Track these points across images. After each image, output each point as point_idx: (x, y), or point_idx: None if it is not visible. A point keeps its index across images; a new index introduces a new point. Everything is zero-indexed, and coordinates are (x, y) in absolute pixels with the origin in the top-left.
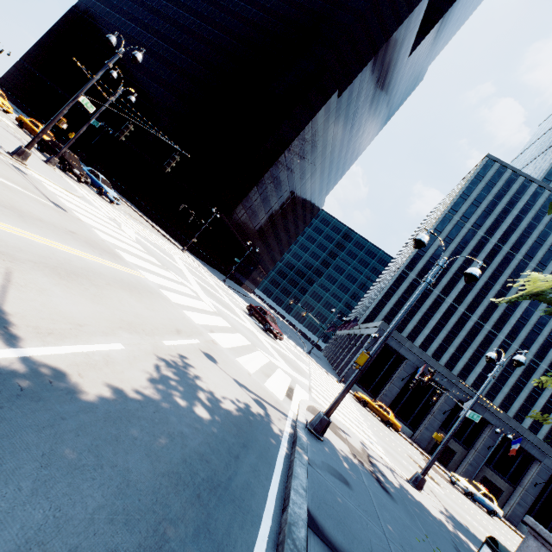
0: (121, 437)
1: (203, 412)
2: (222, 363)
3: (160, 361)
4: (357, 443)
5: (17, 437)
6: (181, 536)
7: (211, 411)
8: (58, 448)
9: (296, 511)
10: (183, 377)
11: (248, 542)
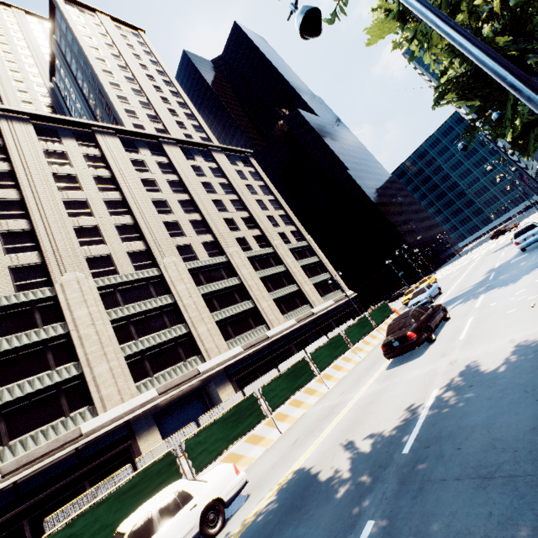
0: None
1: None
2: None
3: None
4: None
5: None
6: None
7: None
8: None
9: None
10: None
11: None
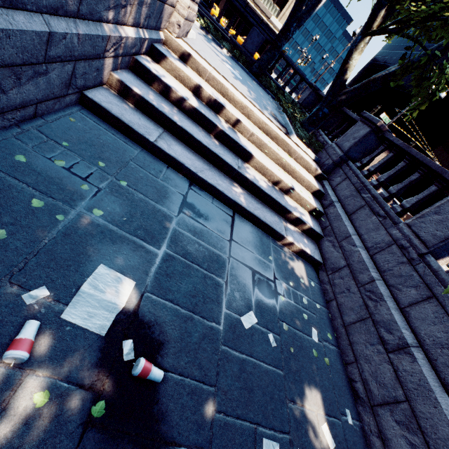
0: None
1: None
2: None
3: None
4: None
5: None
6: None
7: None
8: None
9: None
10: None
11: None
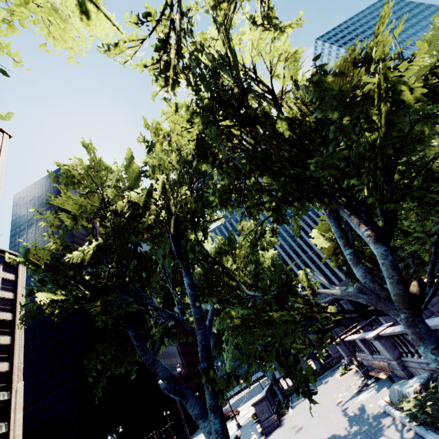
0: None
1: None
2: None
3: None
4: None
5: None
6: None
7: None
8: None
9: None
10: None
11: None
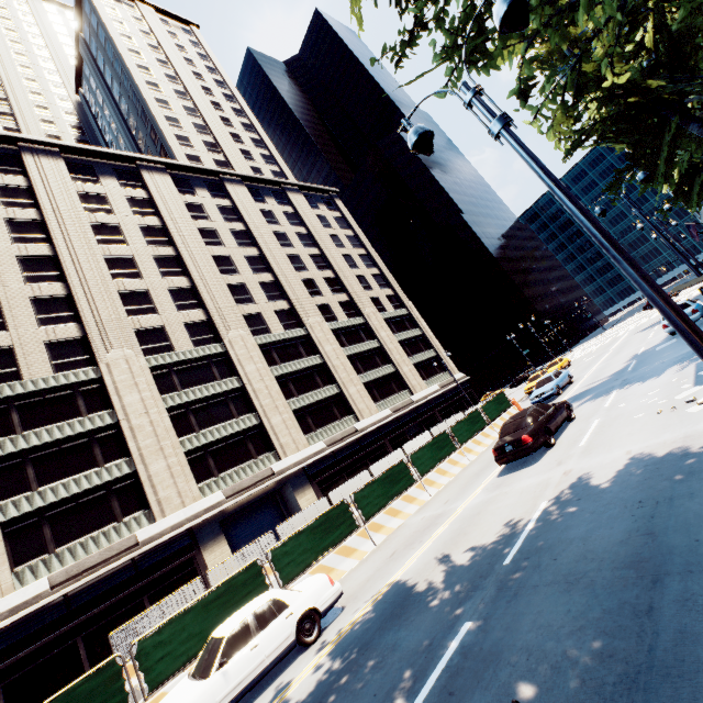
0: None
1: None
2: None
3: None
4: None
5: None
6: None
7: None
8: None
9: None
10: None
11: None
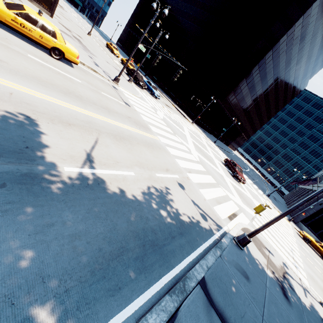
0: (118, 211)
1: (163, 212)
2: (187, 190)
3: (150, 183)
4: (278, 262)
5: (82, 201)
6: (129, 256)
7: (168, 212)
8: (94, 208)
9: (194, 274)
10: (159, 193)
11: (161, 273)
